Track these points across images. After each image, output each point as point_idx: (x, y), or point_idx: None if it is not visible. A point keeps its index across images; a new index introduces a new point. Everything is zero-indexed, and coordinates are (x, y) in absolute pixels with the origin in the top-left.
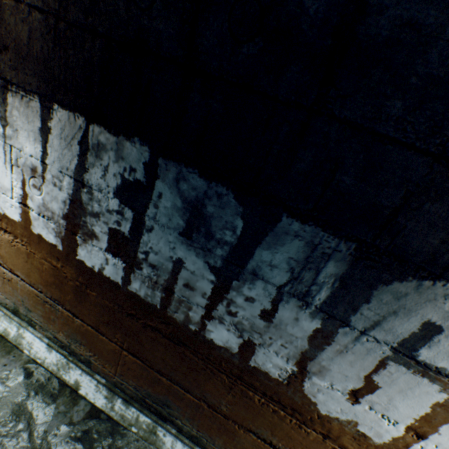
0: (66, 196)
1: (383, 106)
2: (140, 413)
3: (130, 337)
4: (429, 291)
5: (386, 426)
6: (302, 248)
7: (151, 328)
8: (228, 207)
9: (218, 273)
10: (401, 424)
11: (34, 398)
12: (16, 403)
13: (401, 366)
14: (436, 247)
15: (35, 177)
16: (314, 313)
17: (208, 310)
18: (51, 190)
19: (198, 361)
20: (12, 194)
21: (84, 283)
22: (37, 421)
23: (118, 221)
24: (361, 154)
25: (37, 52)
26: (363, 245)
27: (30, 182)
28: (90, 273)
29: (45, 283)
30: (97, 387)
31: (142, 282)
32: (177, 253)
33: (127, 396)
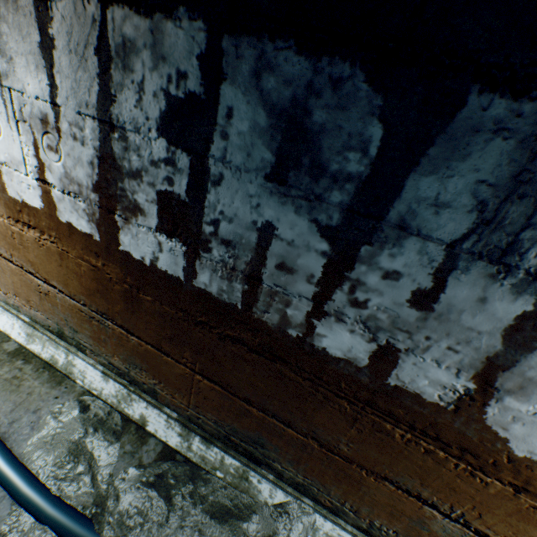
0: (92, 153)
1: None
2: (225, 454)
3: (202, 356)
4: None
5: None
6: (509, 156)
7: (230, 340)
8: (353, 103)
9: (334, 236)
10: None
11: (94, 436)
12: (72, 441)
13: None
14: None
15: (48, 133)
16: (522, 286)
17: (317, 303)
18: (71, 148)
19: (303, 383)
20: (25, 169)
21: (134, 285)
22: (100, 462)
23: (168, 177)
24: None
25: None
26: None
27: (43, 142)
28: (139, 269)
29: (86, 292)
30: (167, 423)
31: (212, 271)
32: (264, 214)
33: (206, 434)
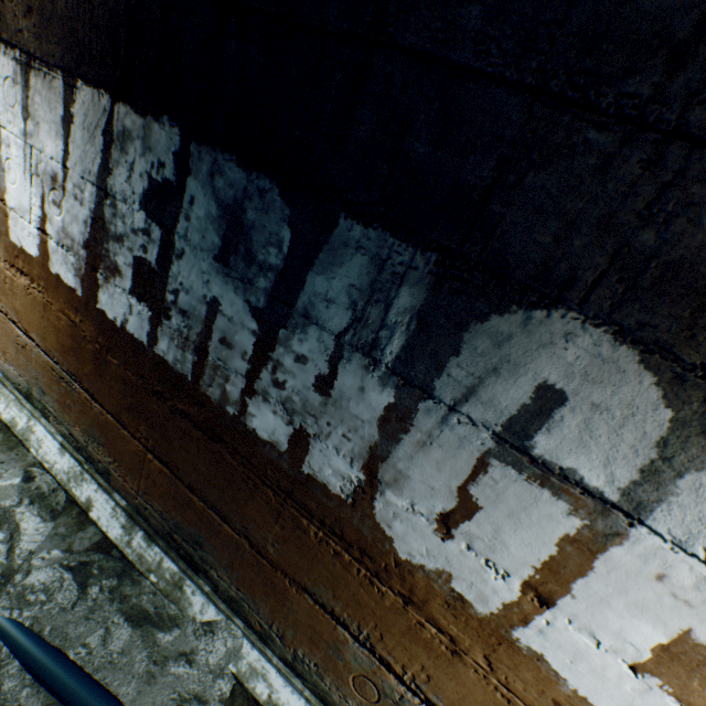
0: (88, 213)
1: (456, 19)
2: (165, 556)
3: (156, 431)
4: (542, 329)
5: (494, 582)
6: (367, 268)
7: (181, 414)
8: (272, 210)
9: (261, 318)
10: (515, 578)
11: (28, 508)
12: (2, 506)
13: (510, 468)
14: (547, 249)
15: (56, 190)
16: (385, 378)
17: (249, 380)
18: (72, 206)
19: (238, 468)
20: (31, 217)
21: (105, 346)
22: (24, 536)
23: (144, 245)
24: (436, 103)
25: (62, 10)
26: (446, 256)
27: (50, 197)
28: (112, 329)
29: (62, 348)
30: (114, 511)
31: (170, 339)
32: (212, 290)
33: (151, 529)
